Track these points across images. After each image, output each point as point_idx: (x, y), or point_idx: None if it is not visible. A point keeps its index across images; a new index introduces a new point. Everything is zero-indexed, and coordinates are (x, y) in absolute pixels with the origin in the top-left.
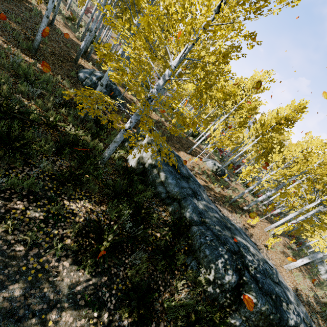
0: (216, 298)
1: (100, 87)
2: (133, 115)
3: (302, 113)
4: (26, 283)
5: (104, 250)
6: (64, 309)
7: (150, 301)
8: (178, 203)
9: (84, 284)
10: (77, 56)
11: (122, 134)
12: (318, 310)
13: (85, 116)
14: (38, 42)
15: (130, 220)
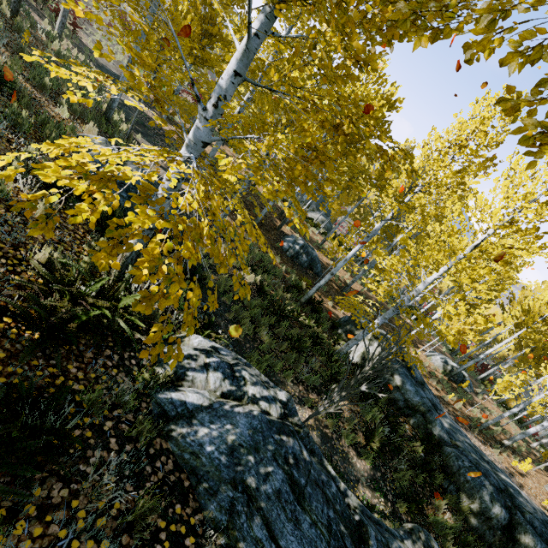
0: (483, 535)
1: (330, 275)
2: (380, 318)
3: None
4: (340, 458)
5: (377, 447)
6: (364, 485)
7: (420, 507)
8: (421, 415)
9: (368, 472)
10: (282, 224)
11: (366, 333)
12: None
13: (306, 300)
14: (259, 220)
15: (383, 426)
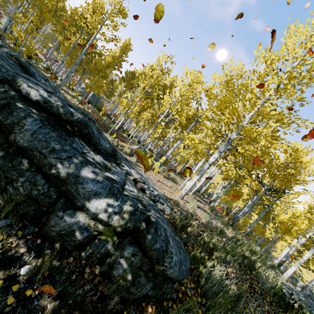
0: None
1: None
2: None
3: (201, 85)
4: None
5: None
6: None
7: None
8: None
9: None
10: None
11: None
12: (204, 224)
13: None
14: None
15: None
